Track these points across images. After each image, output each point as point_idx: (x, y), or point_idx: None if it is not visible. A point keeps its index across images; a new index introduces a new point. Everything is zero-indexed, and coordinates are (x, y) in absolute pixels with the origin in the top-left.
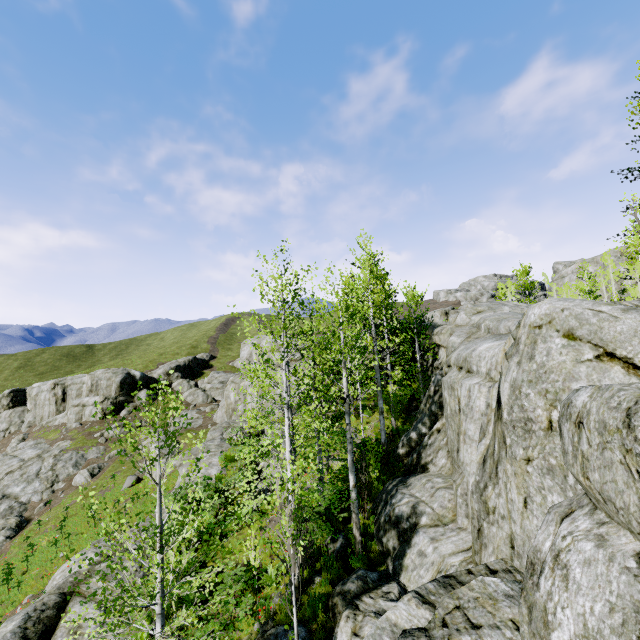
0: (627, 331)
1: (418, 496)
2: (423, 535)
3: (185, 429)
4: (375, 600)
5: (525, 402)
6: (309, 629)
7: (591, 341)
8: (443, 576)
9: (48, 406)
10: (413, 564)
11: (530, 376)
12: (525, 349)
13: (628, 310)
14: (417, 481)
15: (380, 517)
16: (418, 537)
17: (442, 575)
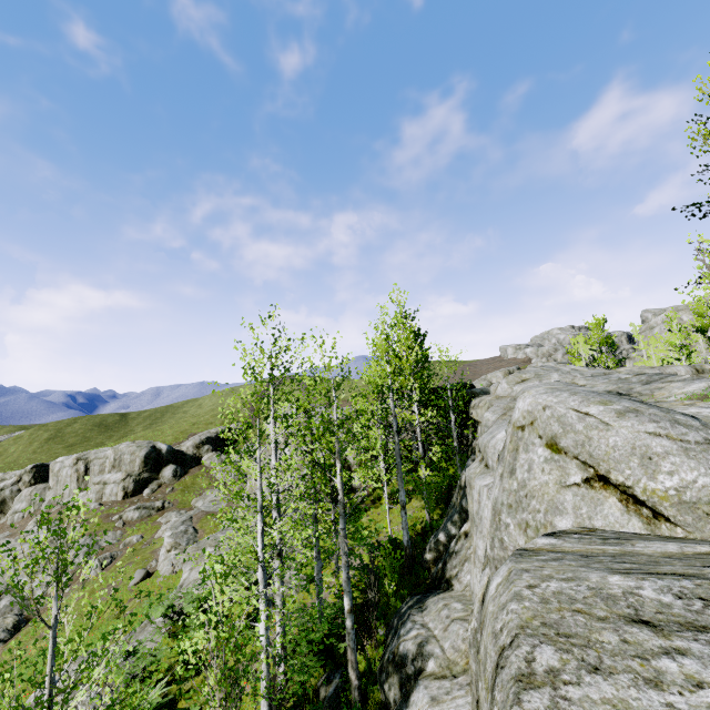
0: (622, 446)
1: (431, 627)
2: (423, 691)
3: (205, 513)
4: None
5: (505, 536)
6: None
7: (578, 456)
8: None
9: (69, 483)
10: None
11: (510, 498)
12: (507, 458)
13: (625, 413)
14: (433, 605)
15: (386, 652)
16: (417, 693)
17: None
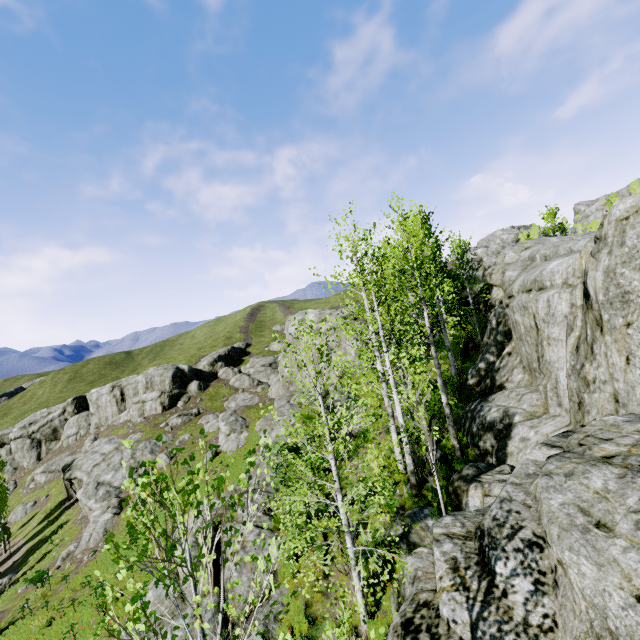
0: None
1: (505, 405)
2: (522, 426)
3: (246, 407)
4: (493, 476)
5: (621, 280)
6: (438, 508)
7: None
8: (560, 433)
9: (110, 407)
10: (517, 449)
11: (623, 258)
12: (614, 239)
13: None
14: (500, 395)
15: (471, 429)
16: (517, 429)
17: (559, 433)
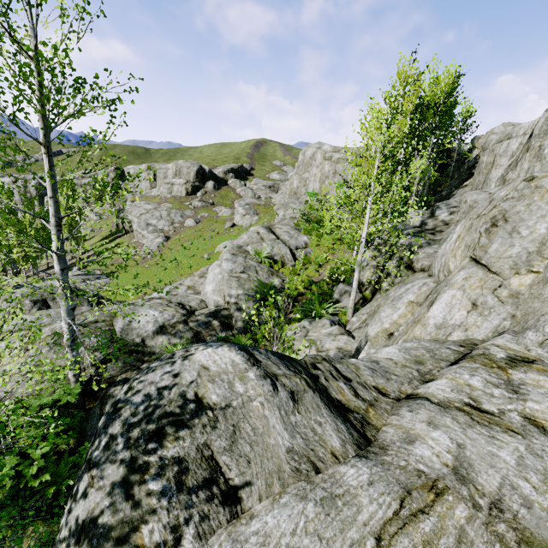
0: None
1: None
2: None
3: (256, 204)
4: None
5: None
6: None
7: None
8: None
9: (145, 182)
10: None
11: None
12: None
13: None
14: None
15: None
16: None
17: None
